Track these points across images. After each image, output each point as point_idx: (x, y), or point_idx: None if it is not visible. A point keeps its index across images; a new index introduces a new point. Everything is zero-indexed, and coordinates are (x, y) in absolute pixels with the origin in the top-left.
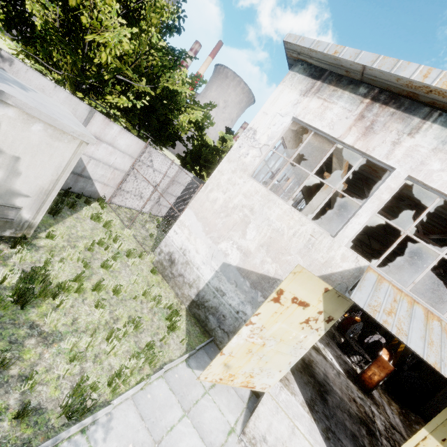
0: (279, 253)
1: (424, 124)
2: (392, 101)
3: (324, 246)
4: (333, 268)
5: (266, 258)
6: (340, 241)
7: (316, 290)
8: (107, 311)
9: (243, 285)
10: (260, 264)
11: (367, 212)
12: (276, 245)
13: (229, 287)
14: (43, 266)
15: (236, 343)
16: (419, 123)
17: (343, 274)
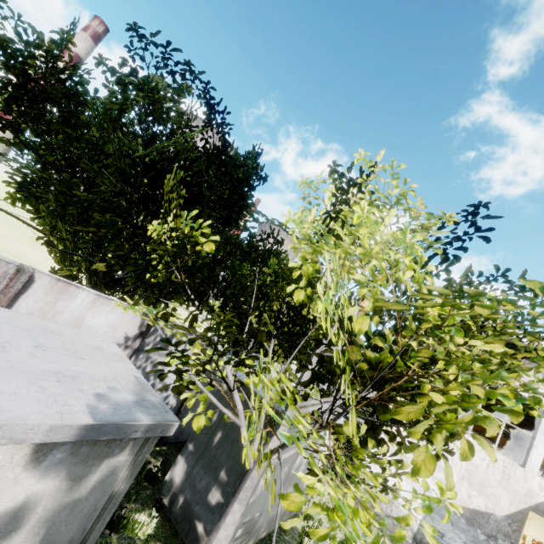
0: (481, 485)
1: None
2: None
3: (519, 477)
4: (536, 498)
5: (471, 492)
6: (531, 471)
7: (543, 529)
8: None
9: (459, 522)
10: (468, 498)
11: (541, 443)
12: (476, 477)
13: (445, 526)
14: None
15: None
16: None
17: None
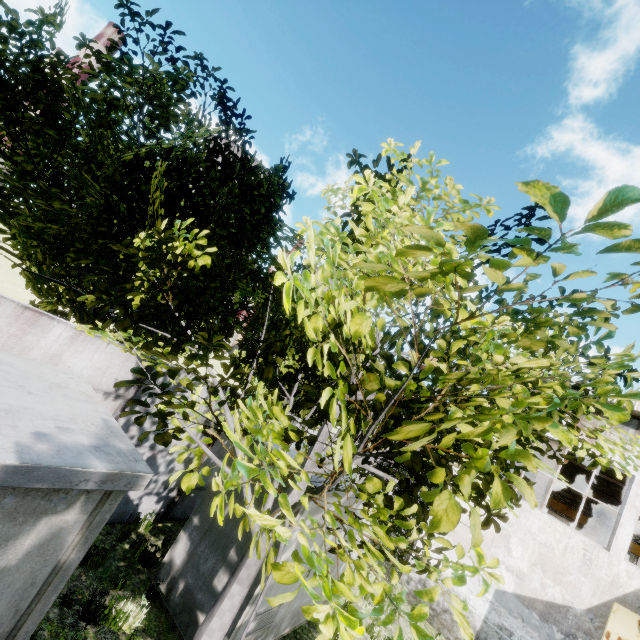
0: (557, 572)
1: (639, 434)
2: (602, 412)
3: (603, 562)
4: (623, 588)
5: (545, 580)
6: (617, 554)
7: (632, 625)
8: None
9: (530, 618)
10: (541, 588)
11: (629, 521)
12: (551, 563)
13: (514, 622)
14: (367, 634)
15: None
16: (635, 433)
17: (638, 595)
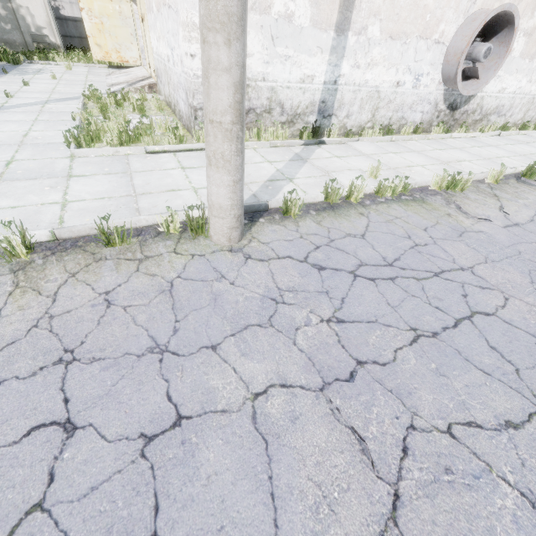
0: None
1: None
2: None
3: None
4: None
5: None
6: None
7: None
8: (76, 58)
9: None
10: None
11: None
12: None
13: None
14: None
15: (89, 27)
16: None
17: None
